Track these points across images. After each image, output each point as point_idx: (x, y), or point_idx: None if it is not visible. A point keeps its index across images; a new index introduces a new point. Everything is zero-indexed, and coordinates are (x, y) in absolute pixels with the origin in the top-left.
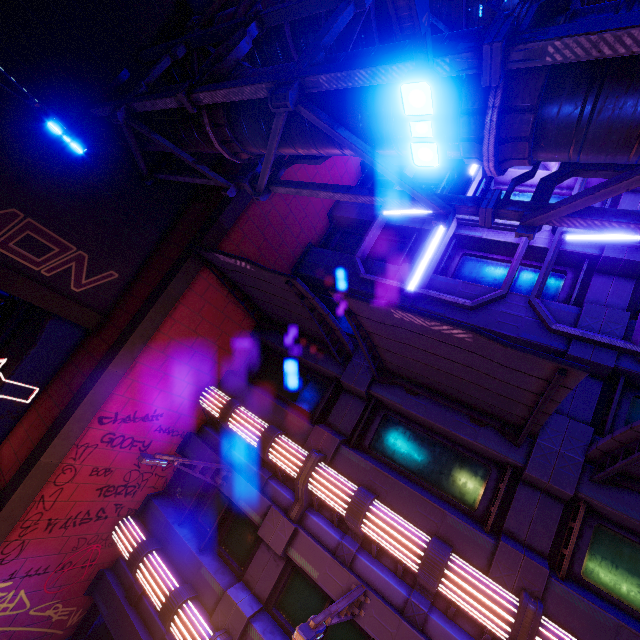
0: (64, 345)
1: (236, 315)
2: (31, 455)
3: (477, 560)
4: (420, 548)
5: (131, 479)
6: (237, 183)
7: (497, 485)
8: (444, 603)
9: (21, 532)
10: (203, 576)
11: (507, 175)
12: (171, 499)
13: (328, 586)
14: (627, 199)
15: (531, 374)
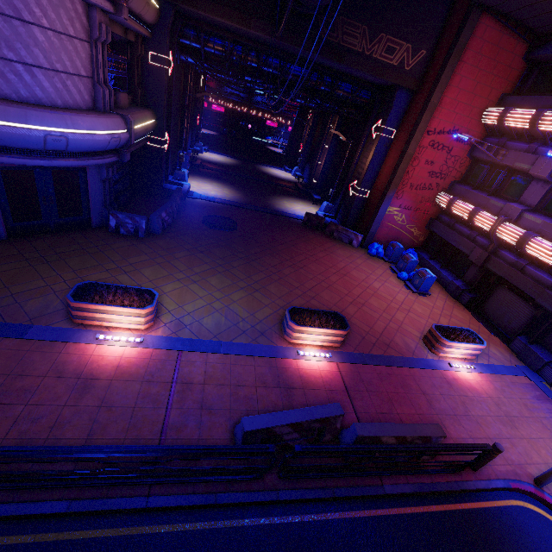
0: (403, 105)
1: (508, 45)
2: (402, 152)
3: None
4: None
5: (442, 170)
6: None
7: None
8: None
9: (402, 187)
10: (491, 203)
11: None
12: (465, 184)
13: None
14: None
15: None
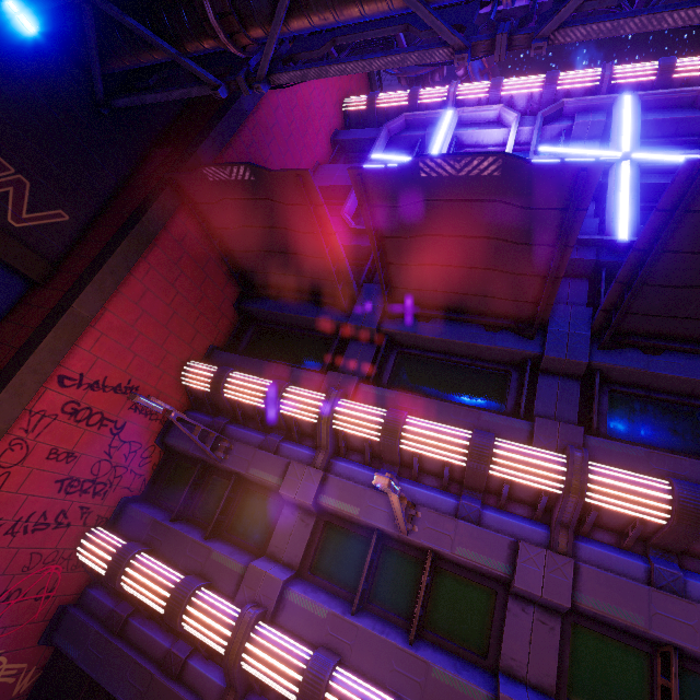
0: None
1: (218, 277)
2: None
3: (518, 442)
4: (465, 440)
5: (100, 473)
6: (228, 83)
7: (519, 384)
8: (494, 498)
9: None
10: (215, 561)
11: (473, 137)
12: (153, 503)
13: (372, 517)
14: (574, 145)
15: (551, 206)
